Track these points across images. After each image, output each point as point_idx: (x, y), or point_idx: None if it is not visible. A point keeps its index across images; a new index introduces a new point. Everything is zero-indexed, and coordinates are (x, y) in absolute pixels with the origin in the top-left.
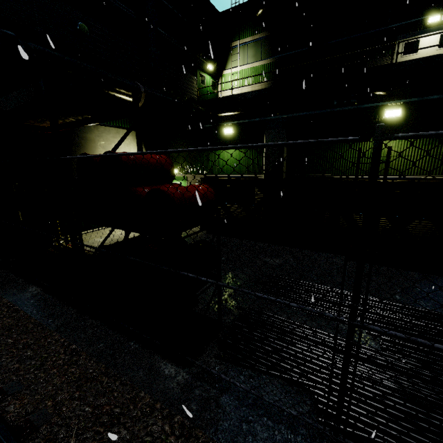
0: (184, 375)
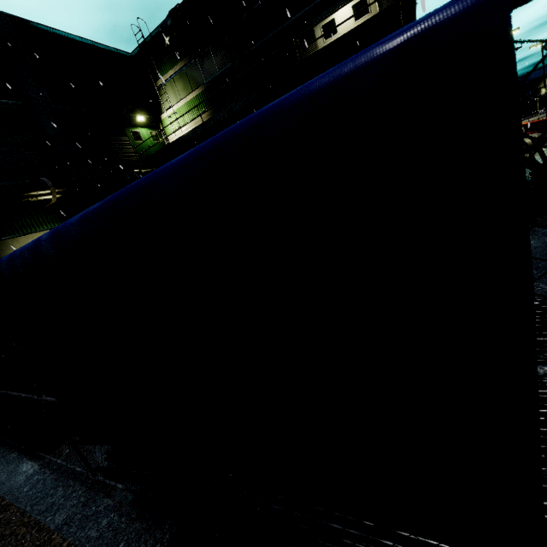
0: (36, 467)
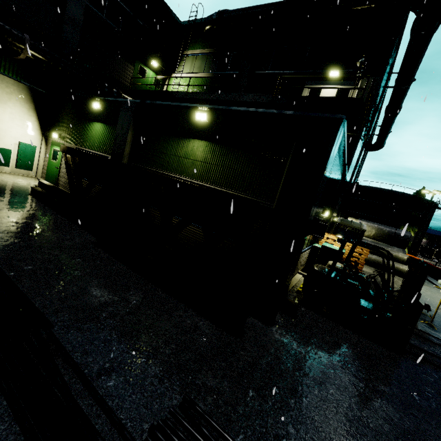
0: None
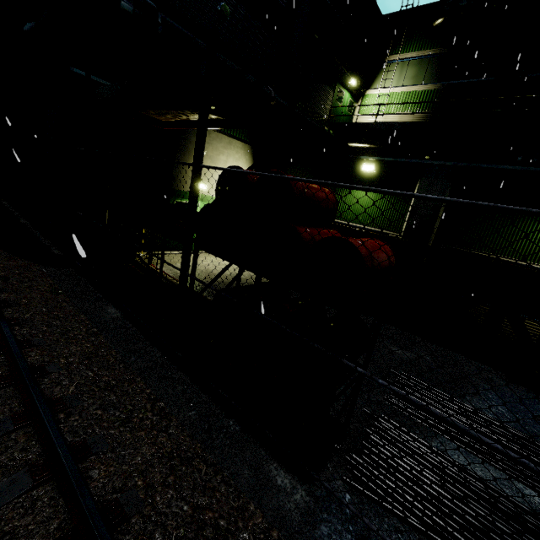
0: (303, 495)
